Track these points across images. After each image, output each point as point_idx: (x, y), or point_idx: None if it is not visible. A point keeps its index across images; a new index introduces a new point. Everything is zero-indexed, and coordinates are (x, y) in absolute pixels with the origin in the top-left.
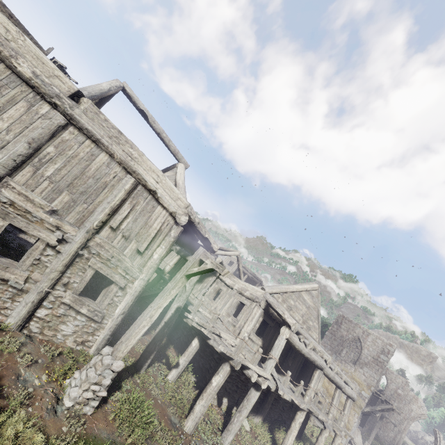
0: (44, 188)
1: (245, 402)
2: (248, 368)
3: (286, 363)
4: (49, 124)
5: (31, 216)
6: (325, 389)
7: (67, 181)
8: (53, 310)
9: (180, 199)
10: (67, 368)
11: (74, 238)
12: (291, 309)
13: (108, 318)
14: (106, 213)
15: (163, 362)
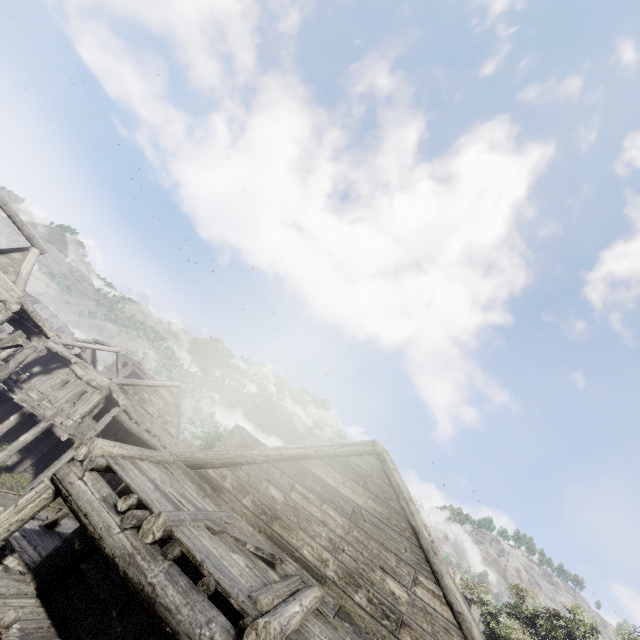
0: None
1: (56, 462)
2: (62, 432)
3: None
4: None
5: None
6: None
7: None
8: None
9: (14, 291)
10: None
11: None
12: (145, 402)
13: None
14: None
15: None
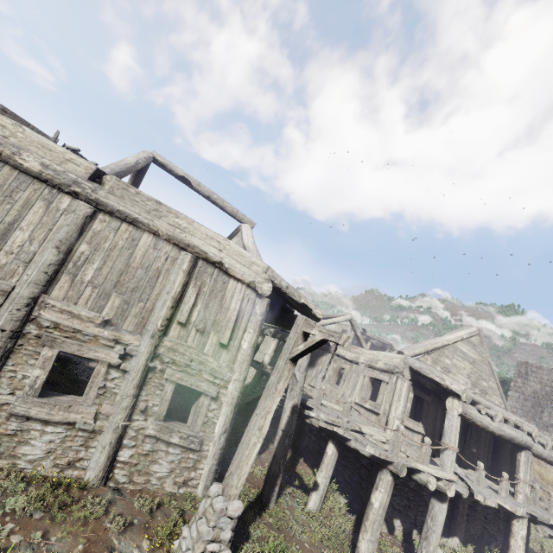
0: (88, 296)
1: (428, 522)
2: (418, 471)
3: (467, 450)
4: (74, 218)
5: (82, 335)
6: (536, 474)
7: (113, 281)
8: (137, 448)
9: (255, 264)
10: (171, 524)
11: (139, 349)
12: (449, 371)
13: (207, 442)
14: (168, 307)
15: (296, 485)
